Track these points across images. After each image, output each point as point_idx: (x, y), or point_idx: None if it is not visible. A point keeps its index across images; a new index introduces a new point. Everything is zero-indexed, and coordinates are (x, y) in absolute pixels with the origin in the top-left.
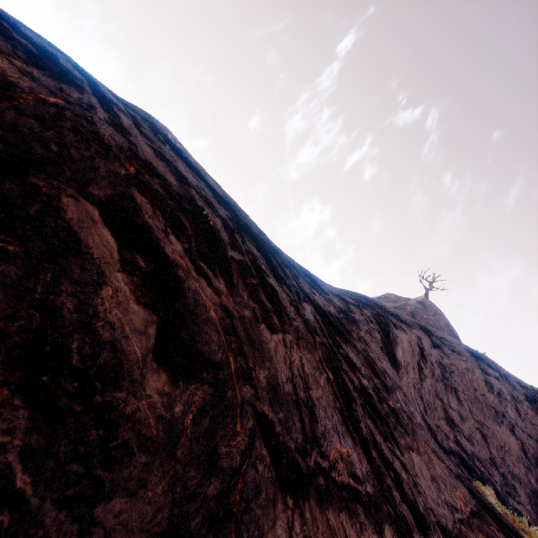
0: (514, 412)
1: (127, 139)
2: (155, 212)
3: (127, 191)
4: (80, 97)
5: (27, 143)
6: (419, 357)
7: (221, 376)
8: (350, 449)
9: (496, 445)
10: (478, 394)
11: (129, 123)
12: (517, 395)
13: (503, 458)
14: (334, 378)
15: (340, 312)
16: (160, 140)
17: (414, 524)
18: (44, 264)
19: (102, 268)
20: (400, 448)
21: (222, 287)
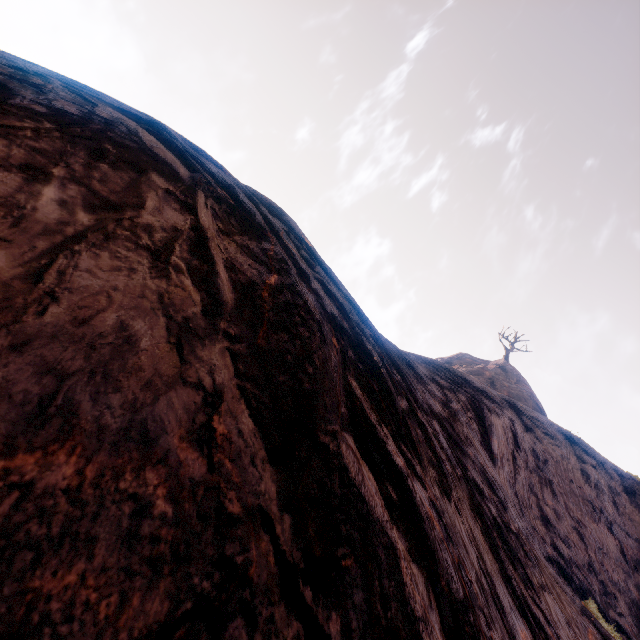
0: (612, 506)
1: (313, 291)
2: (363, 395)
3: (348, 383)
4: (274, 250)
5: (297, 379)
6: (513, 445)
7: (472, 619)
8: (523, 627)
9: (593, 547)
10: (574, 486)
11: (297, 254)
12: (614, 486)
13: (601, 562)
14: (482, 524)
15: (443, 407)
16: (310, 256)
17: None
18: (368, 566)
19: (388, 534)
20: (536, 591)
21: (420, 470)
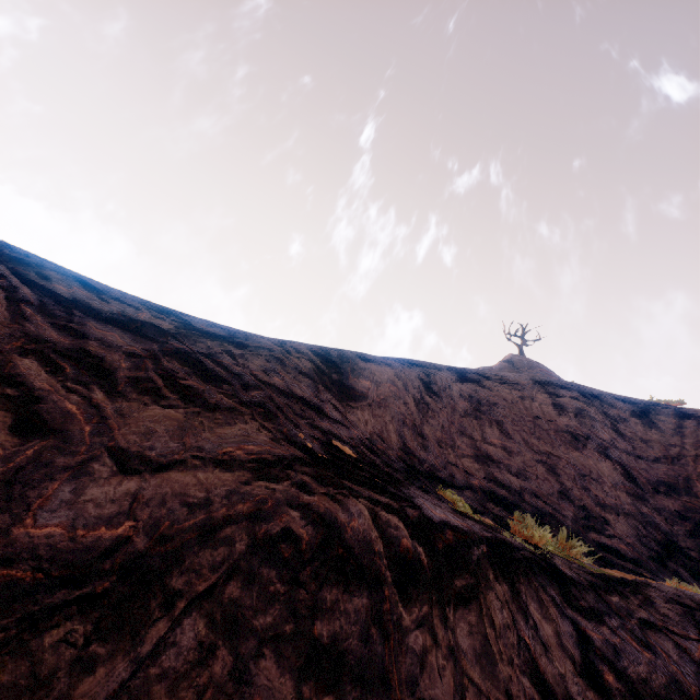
0: (611, 433)
1: None
2: None
3: None
4: None
5: None
6: (423, 392)
7: None
8: None
9: (573, 476)
10: (541, 422)
11: None
12: (617, 413)
13: (585, 488)
14: None
15: (191, 330)
16: None
17: (3, 426)
18: None
19: None
20: (117, 397)
21: None
